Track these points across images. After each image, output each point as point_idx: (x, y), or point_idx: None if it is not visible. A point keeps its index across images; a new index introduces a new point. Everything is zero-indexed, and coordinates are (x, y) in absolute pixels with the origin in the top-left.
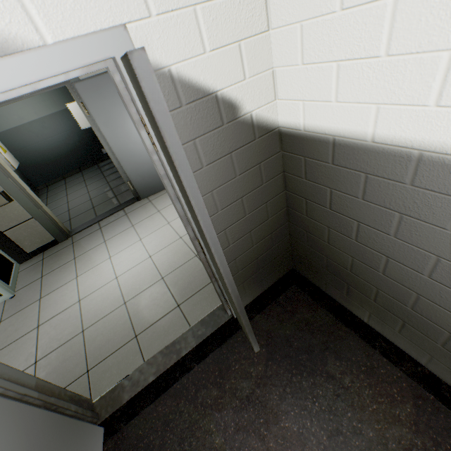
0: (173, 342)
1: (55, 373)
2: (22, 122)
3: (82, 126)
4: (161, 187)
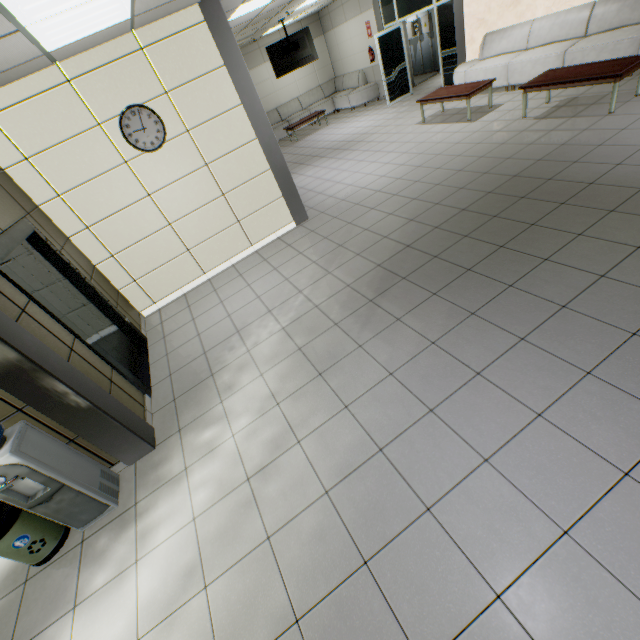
0: None
1: None
2: None
3: None
4: None
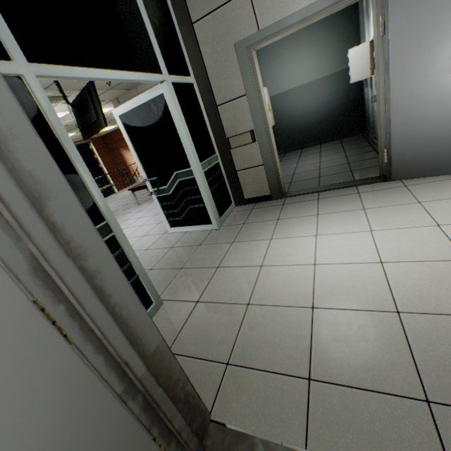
0: None
1: (202, 329)
2: (293, 87)
3: (352, 79)
4: (437, 168)
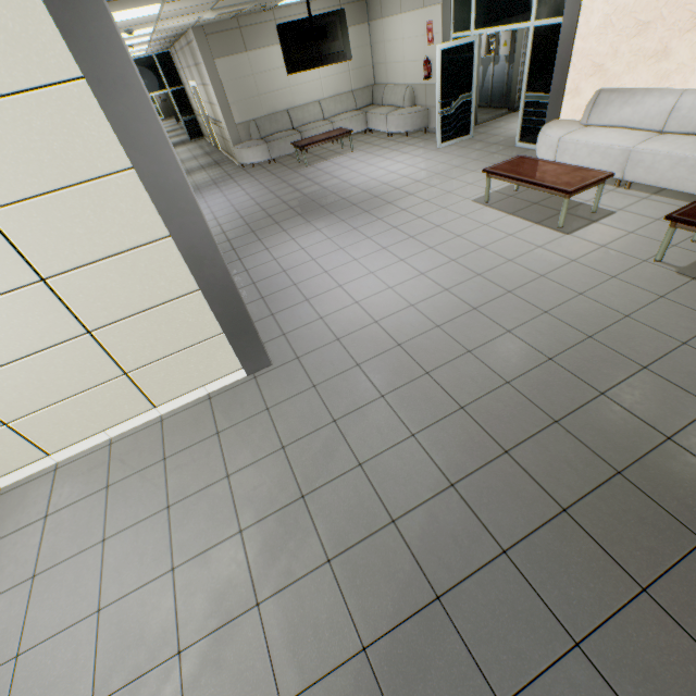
0: None
1: None
2: None
3: None
4: None
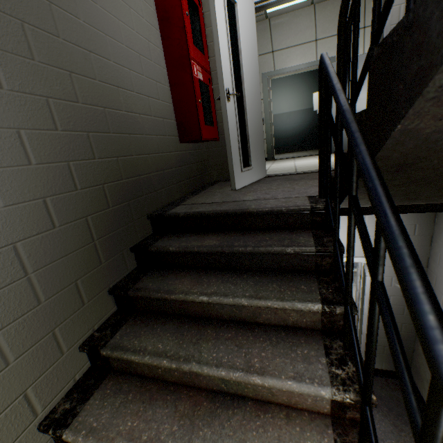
0: (317, 170)
1: None
2: (279, 113)
3: (315, 109)
4: None
